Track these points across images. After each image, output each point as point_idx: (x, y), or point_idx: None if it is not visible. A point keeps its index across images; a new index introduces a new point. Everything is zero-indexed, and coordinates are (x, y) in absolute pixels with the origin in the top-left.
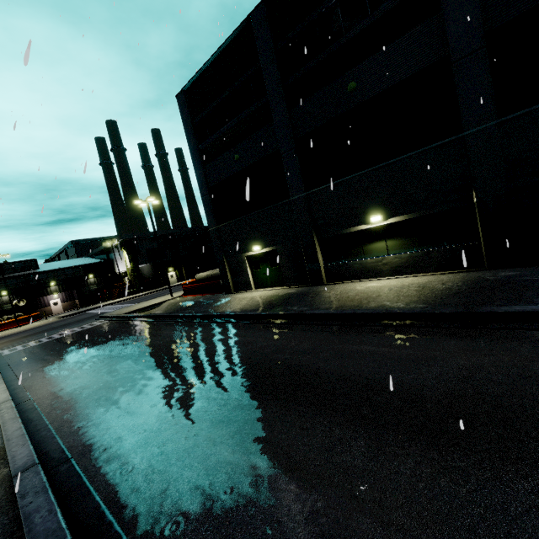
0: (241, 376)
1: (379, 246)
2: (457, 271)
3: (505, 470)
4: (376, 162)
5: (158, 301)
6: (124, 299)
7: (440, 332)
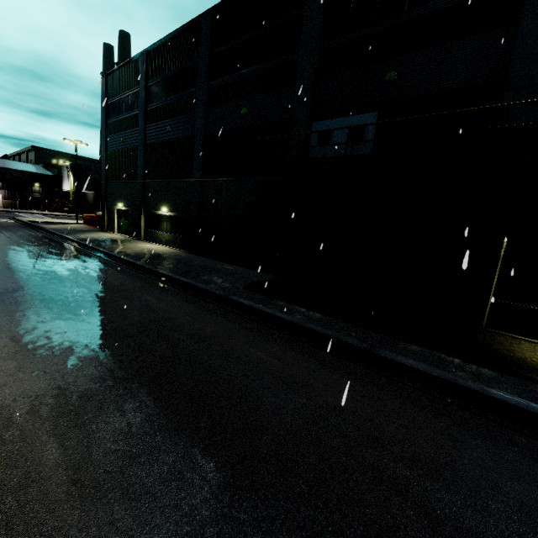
0: (4, 247)
1: (165, 226)
2: (181, 250)
3: (5, 263)
4: (170, 177)
5: (62, 221)
6: (56, 214)
7: (91, 256)
